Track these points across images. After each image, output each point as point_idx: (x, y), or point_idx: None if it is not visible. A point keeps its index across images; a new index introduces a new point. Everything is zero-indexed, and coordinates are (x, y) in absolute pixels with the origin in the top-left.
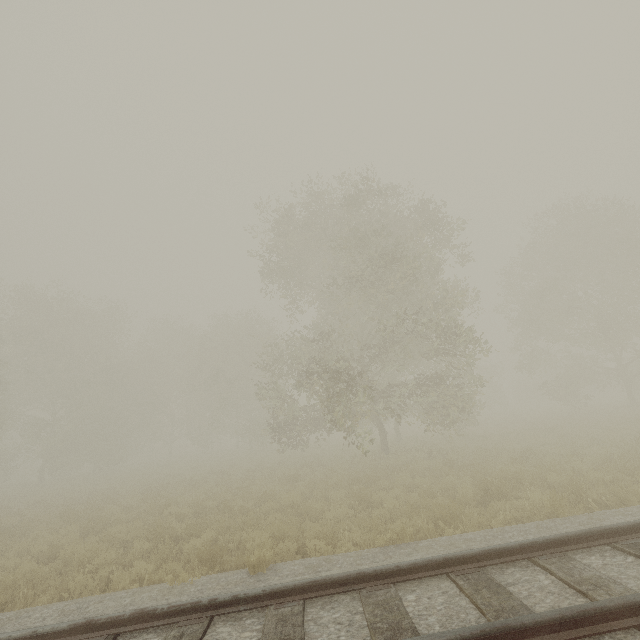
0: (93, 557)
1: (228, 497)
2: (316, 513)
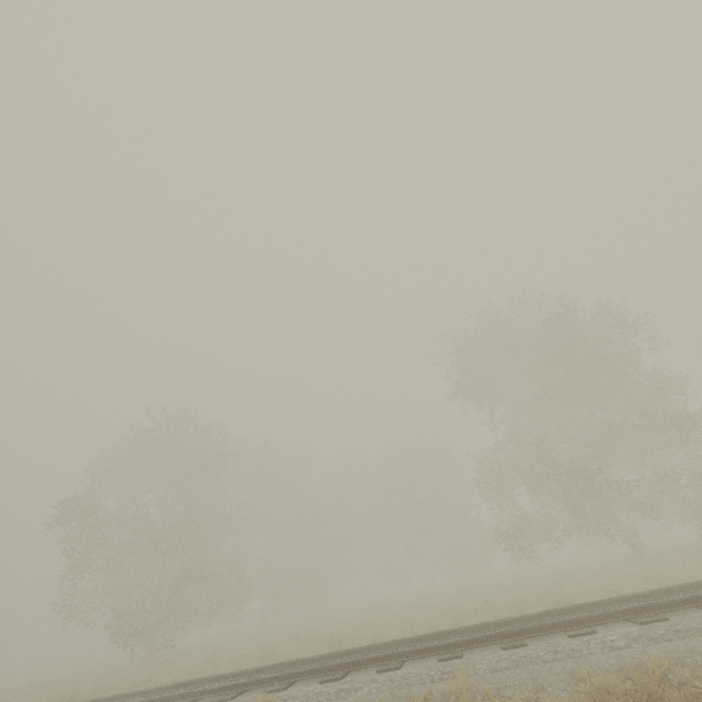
0: (457, 624)
1: (504, 601)
2: None
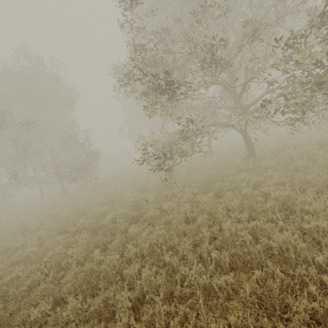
0: None
1: (315, 306)
2: None
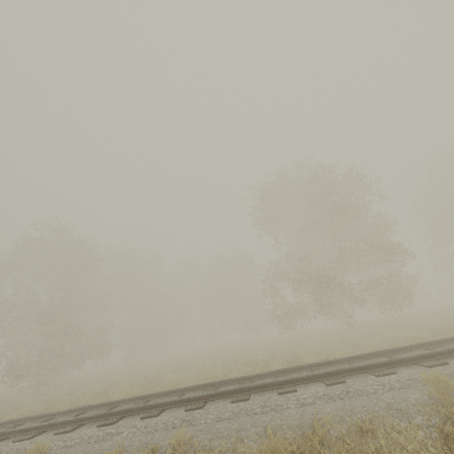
0: (227, 373)
1: (266, 355)
2: (331, 353)
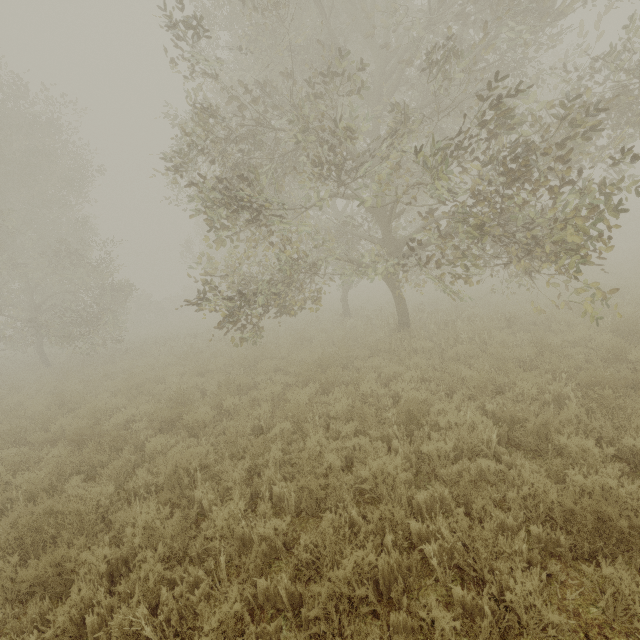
0: None
1: (375, 560)
2: None
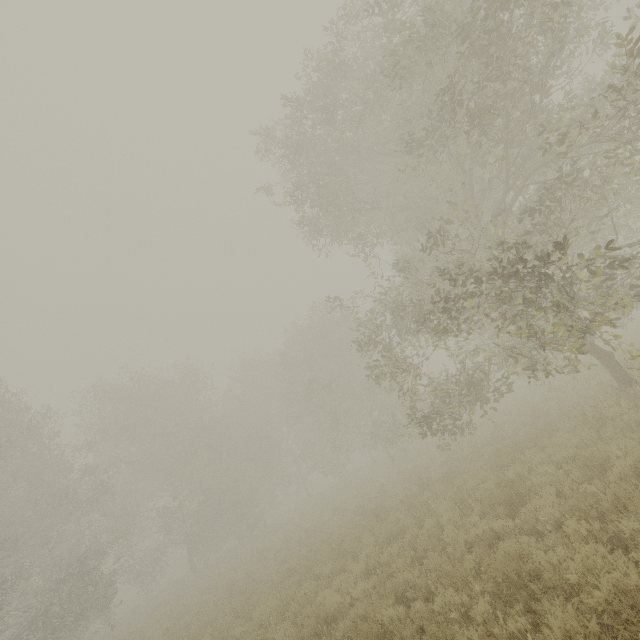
0: None
1: (415, 579)
2: None
